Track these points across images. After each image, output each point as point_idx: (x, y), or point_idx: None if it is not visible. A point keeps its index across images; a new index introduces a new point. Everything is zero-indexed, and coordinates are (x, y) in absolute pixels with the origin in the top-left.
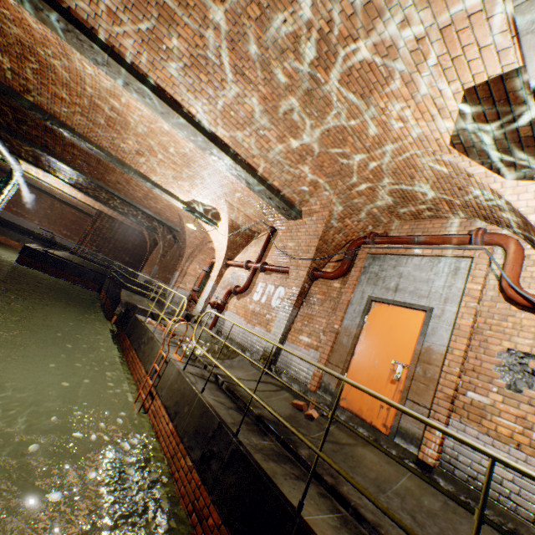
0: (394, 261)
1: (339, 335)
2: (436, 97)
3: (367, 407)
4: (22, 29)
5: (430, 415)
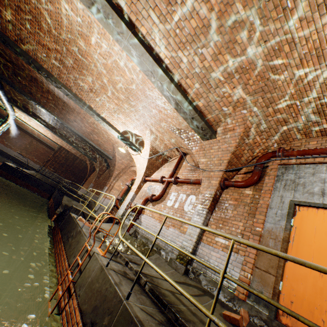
0: (311, 169)
1: (263, 238)
2: None
3: None
4: None
5: None
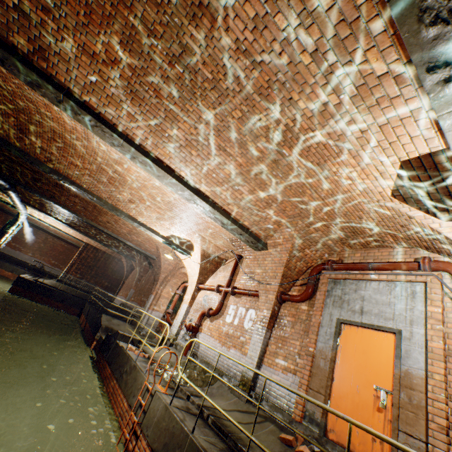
0: (354, 285)
1: (315, 358)
2: (378, 165)
3: (358, 440)
4: (57, 123)
5: (428, 449)
